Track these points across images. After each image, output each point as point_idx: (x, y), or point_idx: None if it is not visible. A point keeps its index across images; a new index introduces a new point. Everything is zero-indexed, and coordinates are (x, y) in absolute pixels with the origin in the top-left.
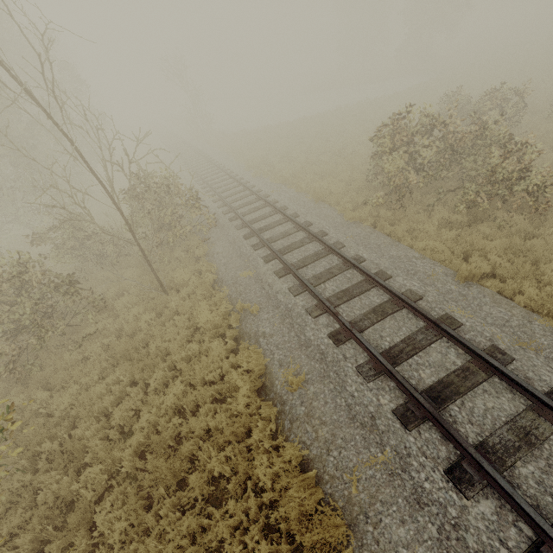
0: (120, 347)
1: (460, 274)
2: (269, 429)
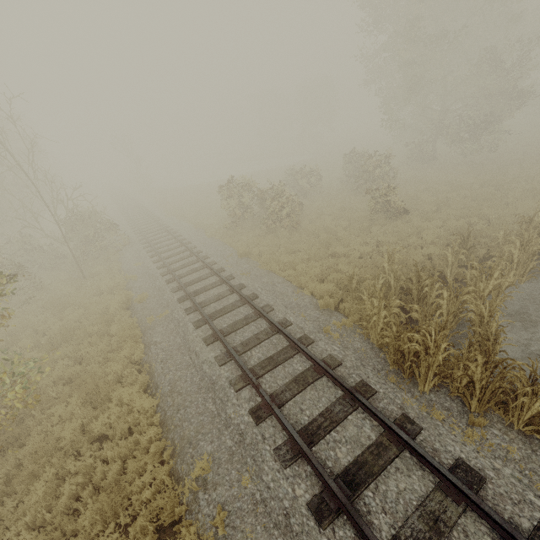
0: (49, 301)
1: (238, 252)
2: (123, 318)
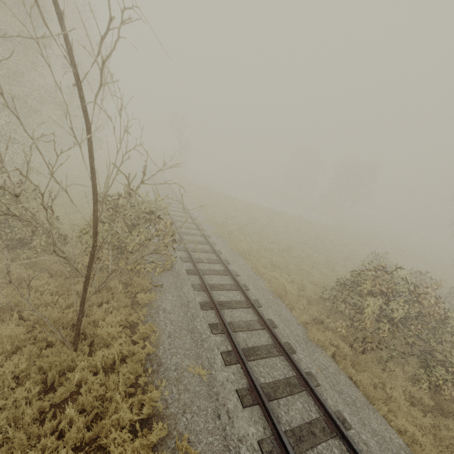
0: None
1: None
2: None
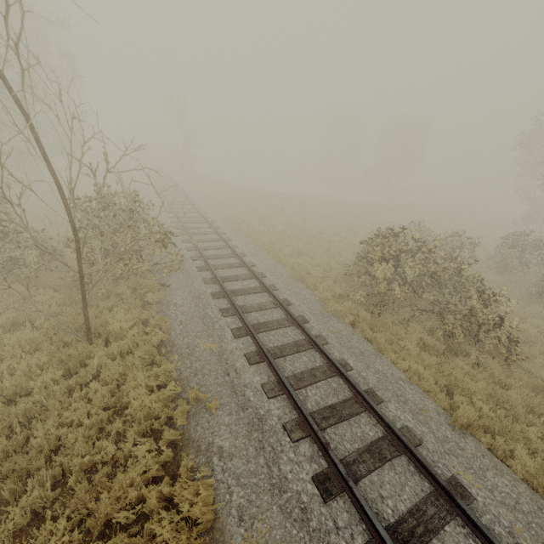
0: None
1: (457, 419)
2: None
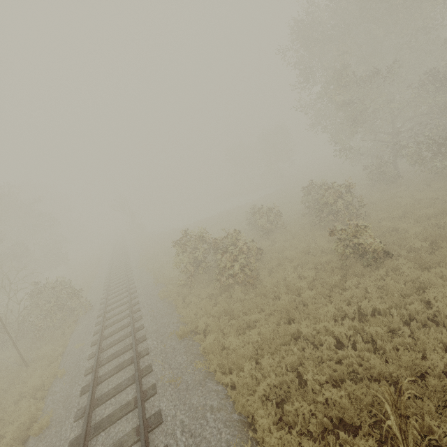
0: None
1: (176, 333)
2: None
